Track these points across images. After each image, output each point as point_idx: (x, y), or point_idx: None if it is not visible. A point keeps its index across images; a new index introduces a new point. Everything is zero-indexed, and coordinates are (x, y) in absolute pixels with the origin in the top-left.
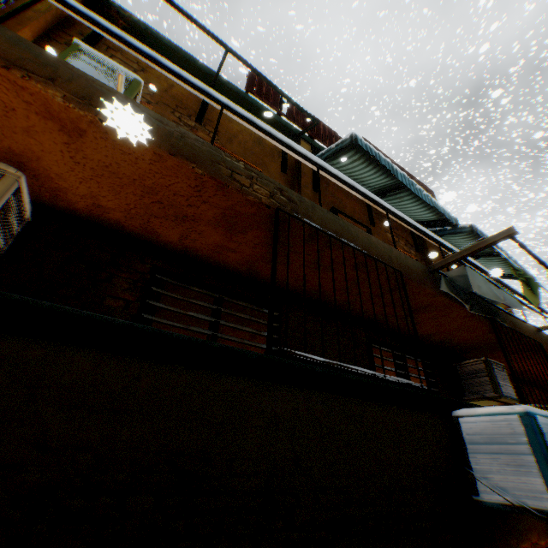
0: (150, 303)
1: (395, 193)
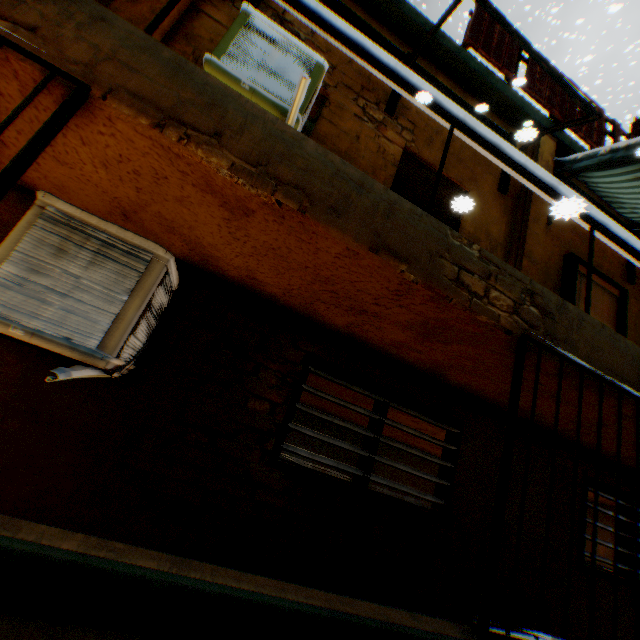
0: (298, 407)
1: None
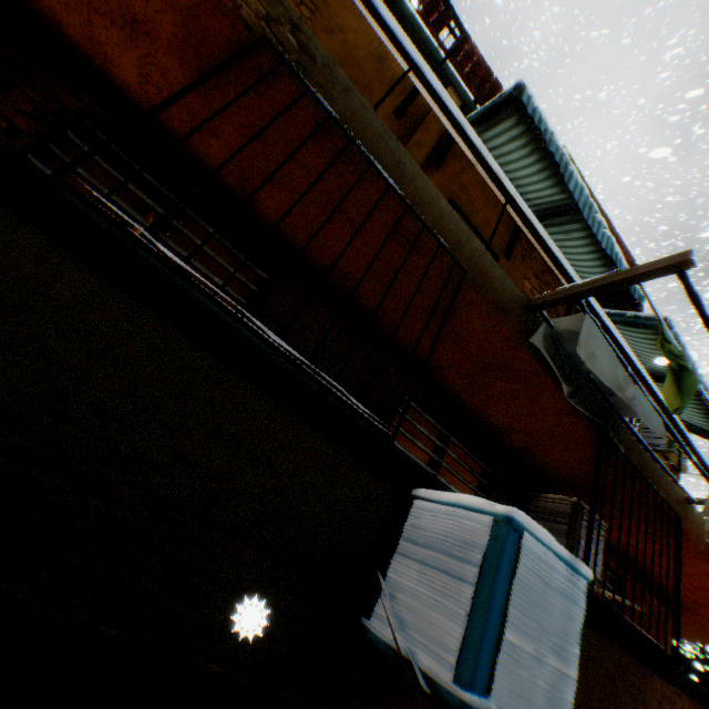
0: (55, 151)
1: (562, 221)
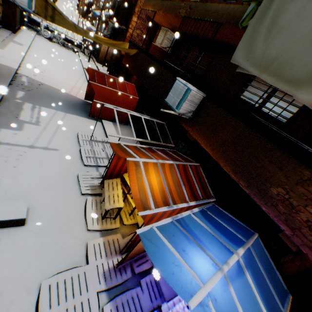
0: (186, 55)
1: None
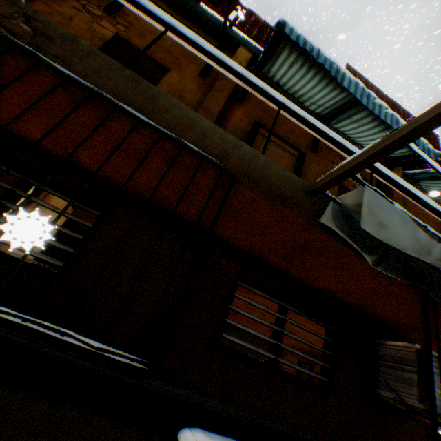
0: None
1: (350, 113)
